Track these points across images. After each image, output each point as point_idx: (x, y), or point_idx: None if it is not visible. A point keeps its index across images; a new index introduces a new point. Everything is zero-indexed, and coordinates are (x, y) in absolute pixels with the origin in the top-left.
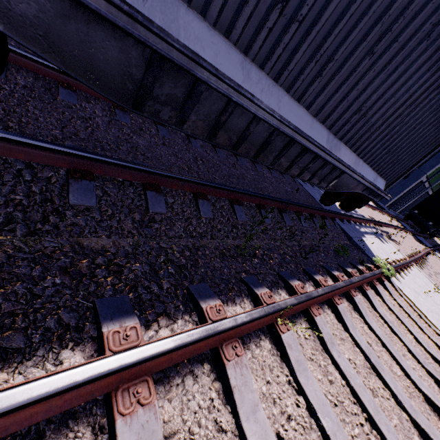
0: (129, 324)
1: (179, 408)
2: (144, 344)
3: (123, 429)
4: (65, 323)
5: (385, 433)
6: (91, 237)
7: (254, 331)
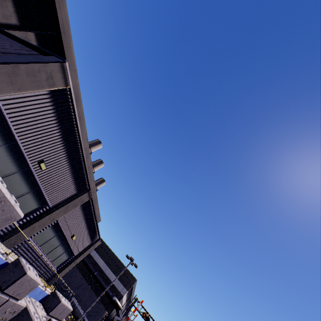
0: None
1: None
2: None
3: None
4: None
5: None
6: None
7: None
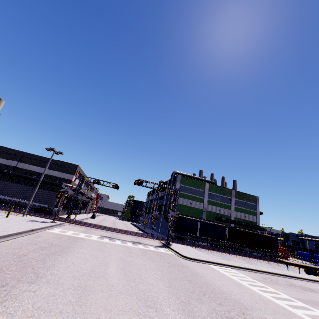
0: None
1: None
2: None
3: None
4: None
5: None
6: None
7: None
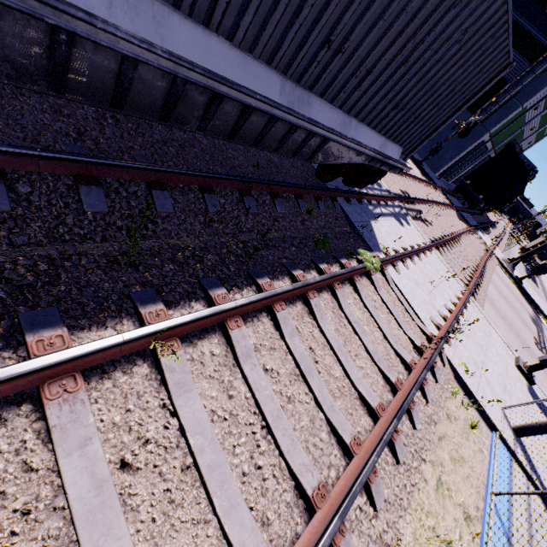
0: None
1: None
2: None
3: None
4: None
5: (278, 437)
6: None
7: (128, 357)
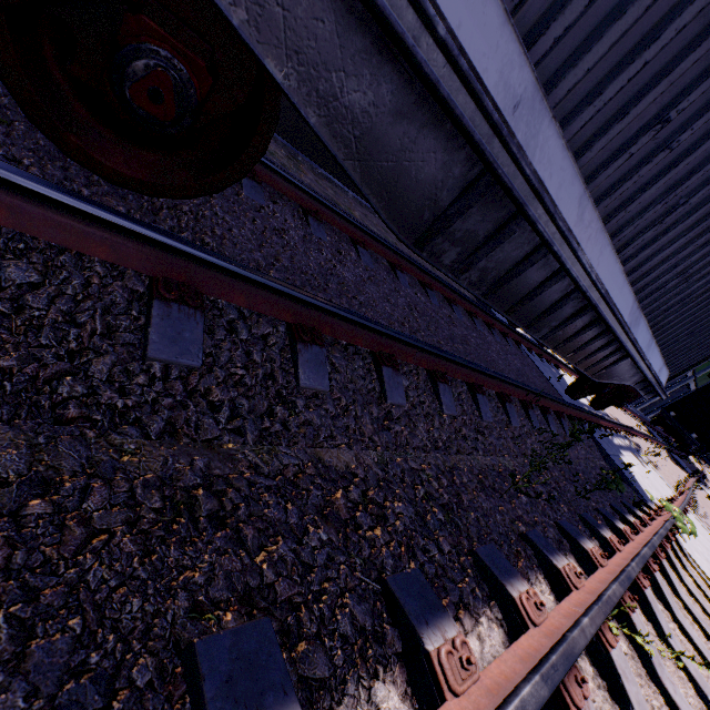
0: (451, 633)
1: None
2: (516, 690)
3: None
4: (359, 624)
5: None
6: (330, 447)
7: None
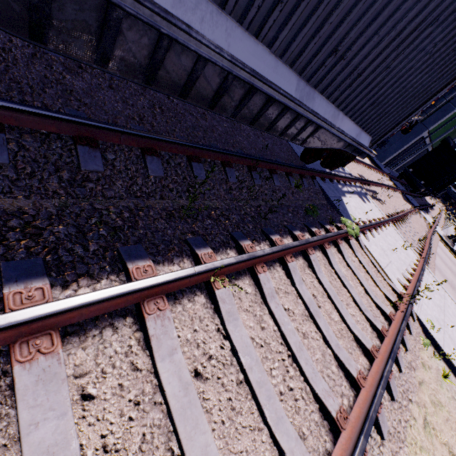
0: (36, 285)
1: (94, 354)
2: (42, 304)
3: (21, 373)
4: None
5: (302, 365)
6: (3, 198)
7: (190, 288)
